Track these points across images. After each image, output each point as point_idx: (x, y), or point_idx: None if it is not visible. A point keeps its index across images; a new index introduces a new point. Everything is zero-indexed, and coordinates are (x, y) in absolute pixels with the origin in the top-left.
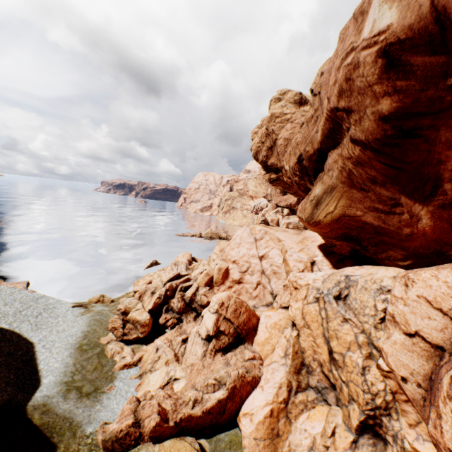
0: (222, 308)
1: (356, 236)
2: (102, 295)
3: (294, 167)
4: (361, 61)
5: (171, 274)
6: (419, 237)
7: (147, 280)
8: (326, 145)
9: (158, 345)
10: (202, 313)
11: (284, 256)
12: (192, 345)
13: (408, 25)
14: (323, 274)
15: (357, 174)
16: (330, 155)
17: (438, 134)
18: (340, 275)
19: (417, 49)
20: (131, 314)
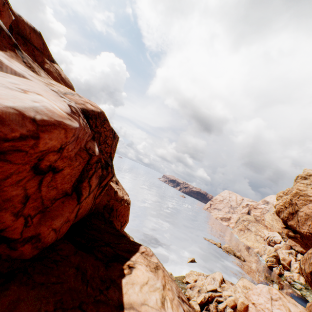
0: None
1: None
2: (171, 273)
3: (307, 274)
4: None
5: (212, 287)
6: None
7: (194, 277)
8: None
9: None
10: None
11: None
12: None
13: None
14: None
15: None
16: None
17: None
18: None
19: None
20: (191, 301)
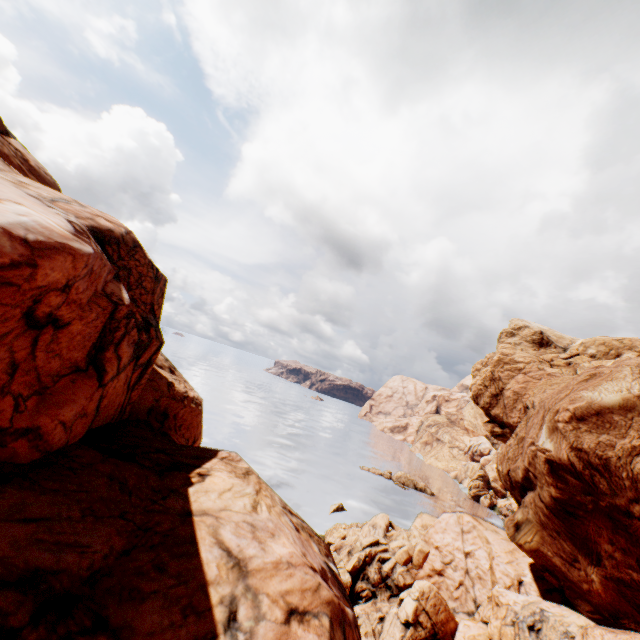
0: (422, 597)
1: (553, 572)
2: None
3: (505, 476)
4: (537, 455)
5: (371, 538)
6: (595, 595)
7: (341, 532)
8: (525, 483)
9: (358, 613)
10: (400, 595)
11: (490, 562)
12: (390, 625)
13: (558, 457)
14: (523, 598)
15: (545, 521)
16: (528, 492)
17: (589, 523)
18: (536, 606)
19: (565, 472)
20: None
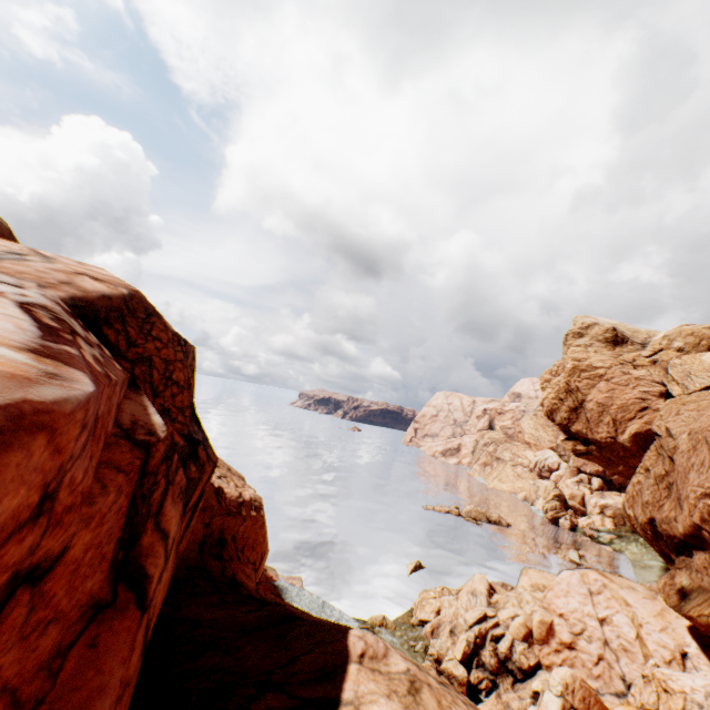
0: (567, 691)
1: None
2: (384, 616)
3: (643, 525)
4: None
5: (477, 613)
6: None
7: (434, 605)
8: (690, 541)
9: None
10: (533, 686)
11: (637, 630)
12: None
13: None
14: (703, 683)
15: None
16: (695, 551)
17: None
18: None
19: None
20: (445, 664)
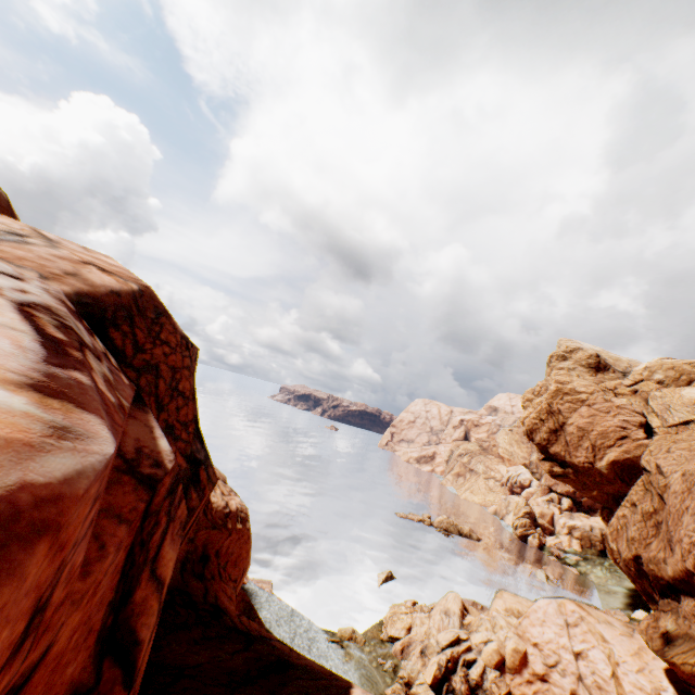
0: None
1: None
2: (353, 629)
3: (628, 561)
4: None
5: (450, 635)
6: None
7: (405, 622)
8: (679, 585)
9: None
10: None
11: (613, 668)
12: None
13: None
14: None
15: None
16: (684, 597)
17: None
18: None
19: None
20: (415, 688)
